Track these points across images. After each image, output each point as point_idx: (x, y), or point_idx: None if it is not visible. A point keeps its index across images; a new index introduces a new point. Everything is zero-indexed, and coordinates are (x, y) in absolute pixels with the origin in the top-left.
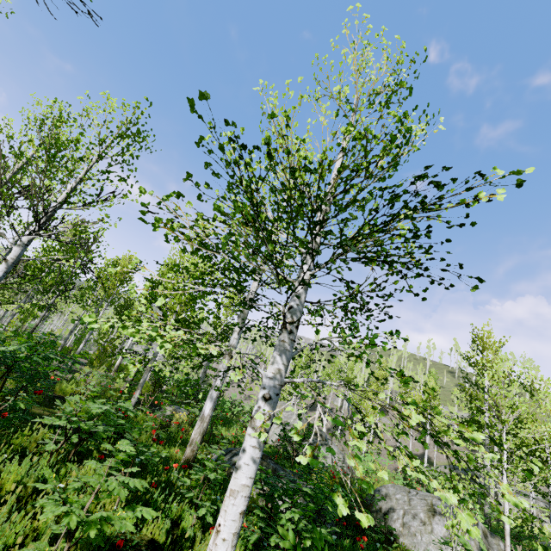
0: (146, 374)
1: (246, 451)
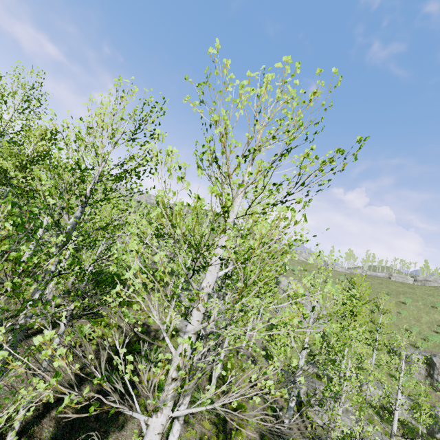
0: None
1: None
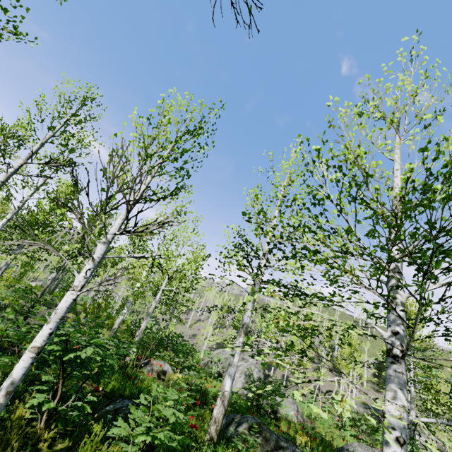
0: (141, 332)
1: None
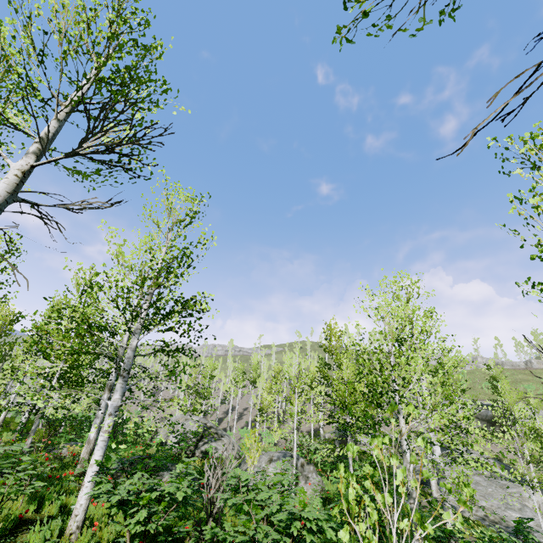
0: (38, 420)
1: (98, 444)
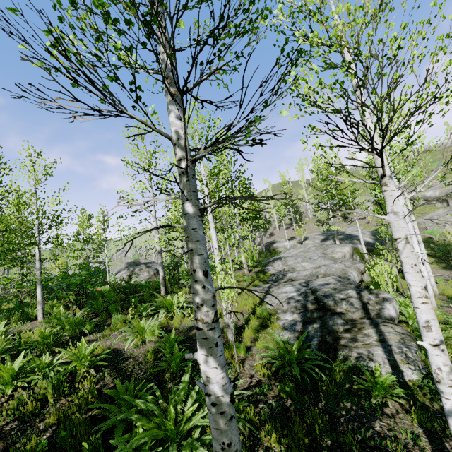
0: None
1: None
